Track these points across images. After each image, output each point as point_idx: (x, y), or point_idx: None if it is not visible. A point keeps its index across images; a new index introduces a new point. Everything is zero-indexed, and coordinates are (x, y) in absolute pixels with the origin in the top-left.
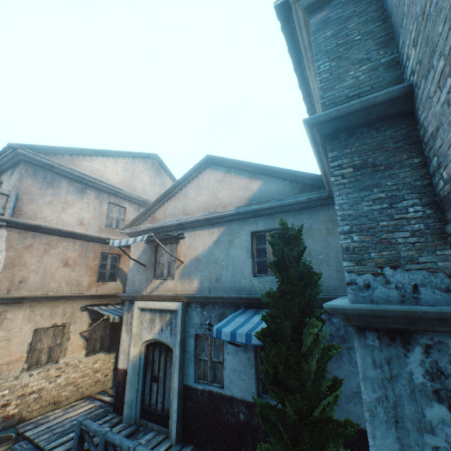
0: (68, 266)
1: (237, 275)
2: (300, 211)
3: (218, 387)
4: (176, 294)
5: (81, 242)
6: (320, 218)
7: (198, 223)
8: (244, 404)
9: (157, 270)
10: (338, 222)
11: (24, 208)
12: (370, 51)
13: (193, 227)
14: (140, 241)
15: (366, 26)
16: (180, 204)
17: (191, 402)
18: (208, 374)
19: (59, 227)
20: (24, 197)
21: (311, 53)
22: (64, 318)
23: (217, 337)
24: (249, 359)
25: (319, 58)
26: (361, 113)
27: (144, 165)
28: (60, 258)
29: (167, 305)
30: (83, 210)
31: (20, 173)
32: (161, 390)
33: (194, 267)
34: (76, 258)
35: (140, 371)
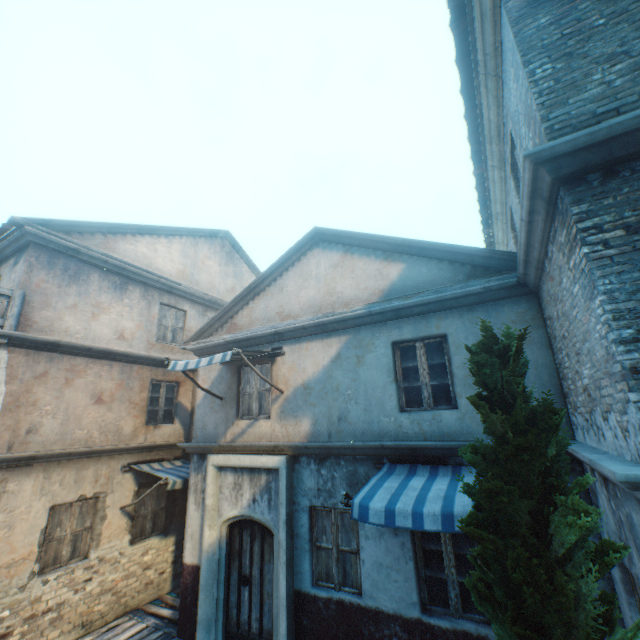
0: (102, 403)
1: (373, 410)
2: (471, 308)
3: (353, 593)
4: (276, 443)
5: (121, 364)
6: (506, 318)
7: (305, 331)
8: (399, 623)
9: (241, 406)
10: (609, 322)
11: (34, 315)
12: (627, 40)
13: (297, 338)
14: (220, 361)
15: (614, 3)
16: (273, 302)
17: (308, 620)
18: (334, 572)
19: (88, 344)
20: (34, 299)
21: (494, 61)
22: (96, 485)
23: (362, 517)
24: (402, 547)
25: (531, 58)
26: (633, 137)
27: (211, 248)
28: (90, 391)
29: (261, 461)
30: (123, 316)
31: (28, 262)
32: (255, 600)
33: (301, 399)
34: (114, 391)
35: (221, 567)
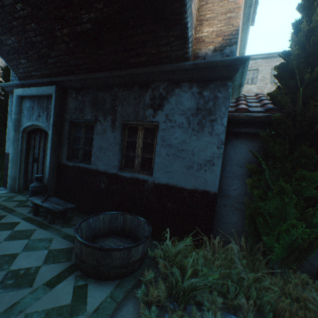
0: None
1: None
2: None
3: None
4: None
5: None
6: None
7: None
8: None
9: None
10: None
11: None
12: None
13: None
14: None
15: None
16: None
17: None
18: None
19: None
20: None
21: None
22: None
23: None
24: None
25: None
26: None
27: None
28: None
29: None
30: None
31: None
32: None
33: None
34: None
35: None
